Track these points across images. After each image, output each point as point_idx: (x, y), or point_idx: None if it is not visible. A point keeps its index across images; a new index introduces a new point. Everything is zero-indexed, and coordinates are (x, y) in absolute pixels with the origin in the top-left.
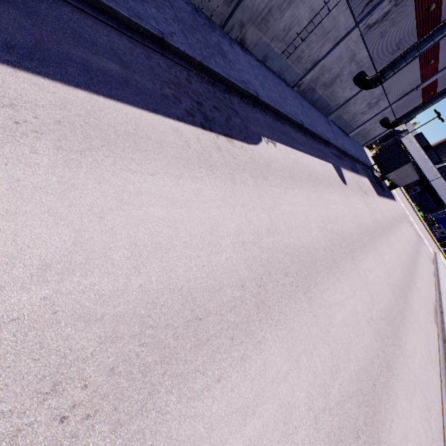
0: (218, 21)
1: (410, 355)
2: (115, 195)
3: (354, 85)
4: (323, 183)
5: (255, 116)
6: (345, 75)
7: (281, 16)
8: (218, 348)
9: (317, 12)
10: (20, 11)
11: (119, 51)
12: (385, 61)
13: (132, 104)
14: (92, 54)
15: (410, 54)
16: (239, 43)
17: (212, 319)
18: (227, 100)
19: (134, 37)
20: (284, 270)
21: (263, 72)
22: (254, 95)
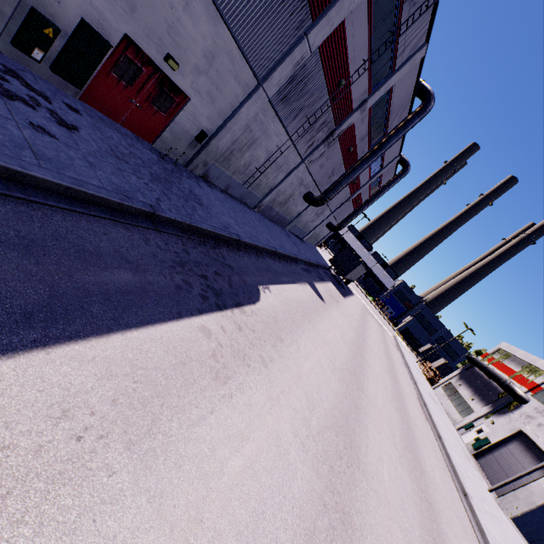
0: (181, 160)
1: (433, 476)
2: (198, 472)
3: (304, 201)
4: (312, 312)
5: (244, 263)
6: (296, 195)
7: (241, 156)
8: None
9: (272, 152)
10: (18, 249)
11: (122, 249)
12: (325, 183)
13: (160, 321)
14: (103, 270)
15: (344, 181)
16: (202, 178)
17: None
18: (220, 256)
19: (128, 221)
20: (337, 452)
21: (230, 203)
22: (237, 239)
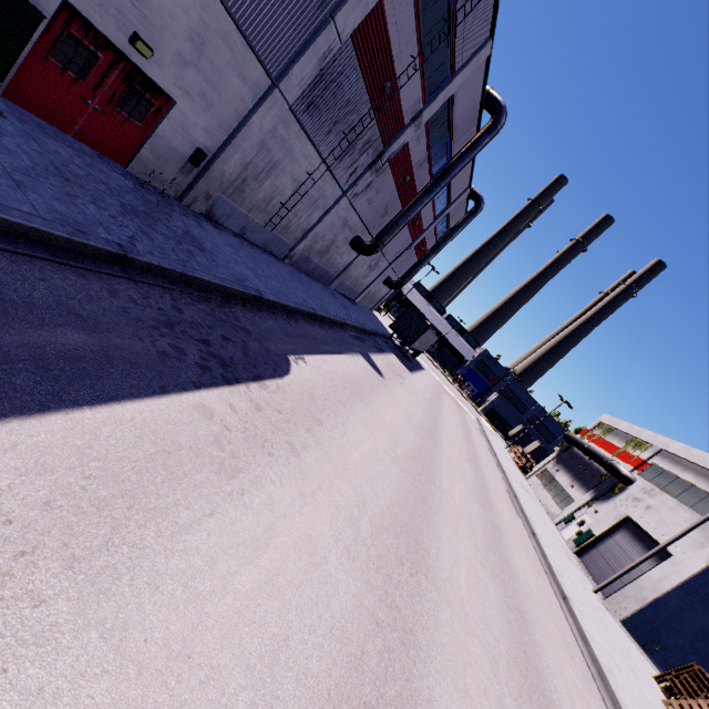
0: (172, 192)
1: (525, 579)
2: (186, 594)
3: (351, 249)
4: (366, 389)
5: (268, 326)
6: (340, 241)
7: (259, 186)
8: None
9: (301, 182)
10: None
11: (71, 301)
12: (377, 225)
13: (131, 397)
14: (36, 327)
15: (401, 221)
16: (206, 216)
17: None
18: (230, 316)
19: (81, 265)
20: (397, 557)
21: (248, 251)
22: (257, 295)
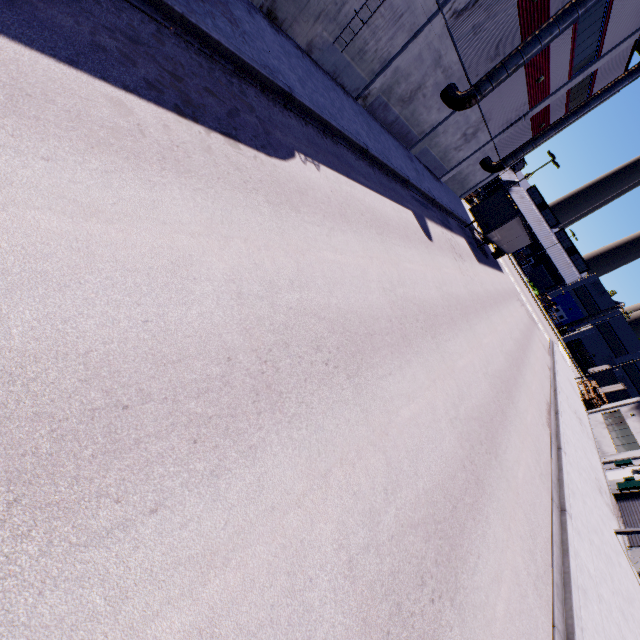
0: None
1: (512, 467)
2: None
3: (442, 104)
4: (395, 233)
5: (286, 122)
6: (429, 88)
7: None
8: (161, 457)
9: None
10: None
11: None
12: (481, 72)
13: (15, 39)
14: None
15: (512, 61)
16: (266, 16)
17: (155, 408)
18: (235, 86)
19: None
20: (316, 342)
21: (305, 65)
22: (286, 91)
